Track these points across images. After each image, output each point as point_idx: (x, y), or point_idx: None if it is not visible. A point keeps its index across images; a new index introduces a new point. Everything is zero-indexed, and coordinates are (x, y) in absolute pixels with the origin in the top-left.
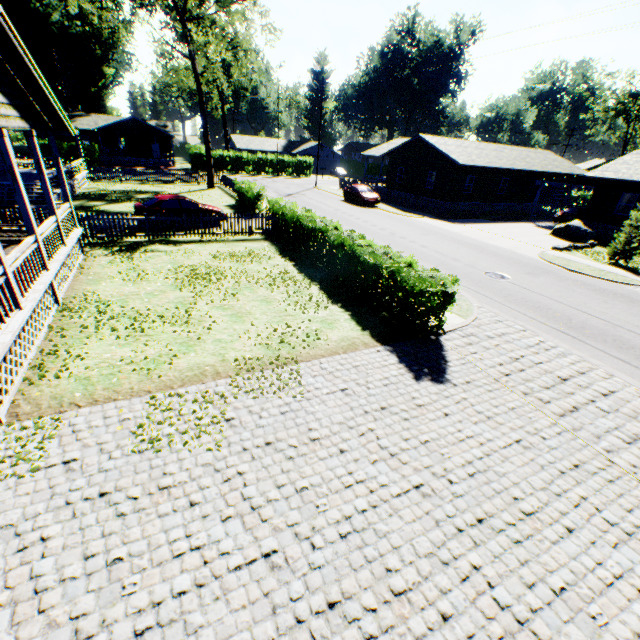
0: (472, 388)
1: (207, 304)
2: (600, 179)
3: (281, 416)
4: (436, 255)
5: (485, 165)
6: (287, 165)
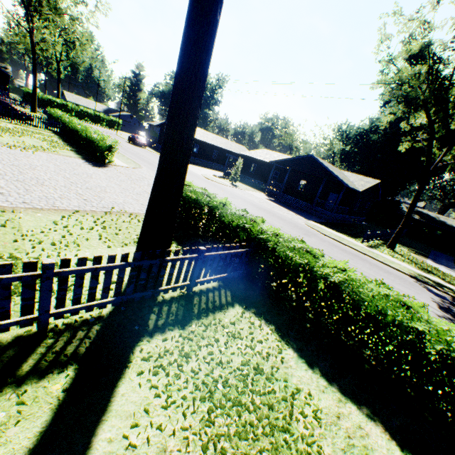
0: (108, 171)
1: (2, 134)
2: (246, 156)
3: (20, 153)
4: (150, 161)
5: (203, 140)
6: (103, 119)
